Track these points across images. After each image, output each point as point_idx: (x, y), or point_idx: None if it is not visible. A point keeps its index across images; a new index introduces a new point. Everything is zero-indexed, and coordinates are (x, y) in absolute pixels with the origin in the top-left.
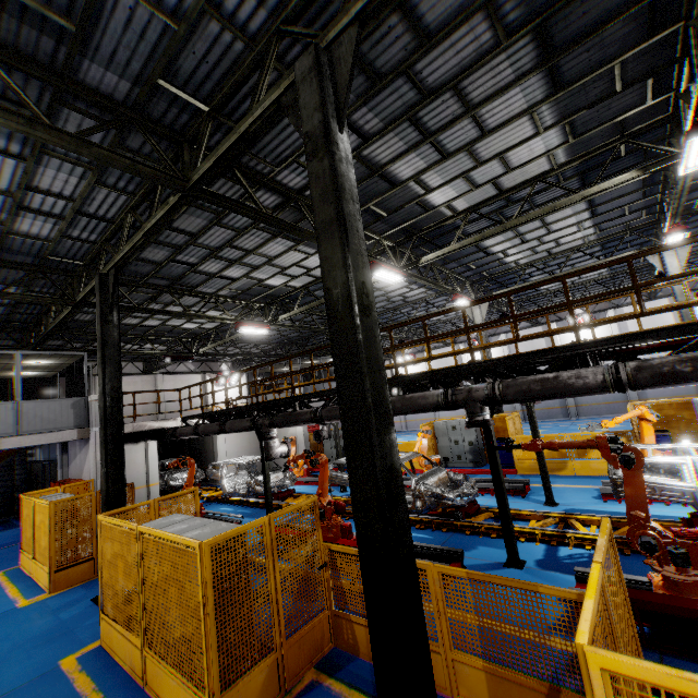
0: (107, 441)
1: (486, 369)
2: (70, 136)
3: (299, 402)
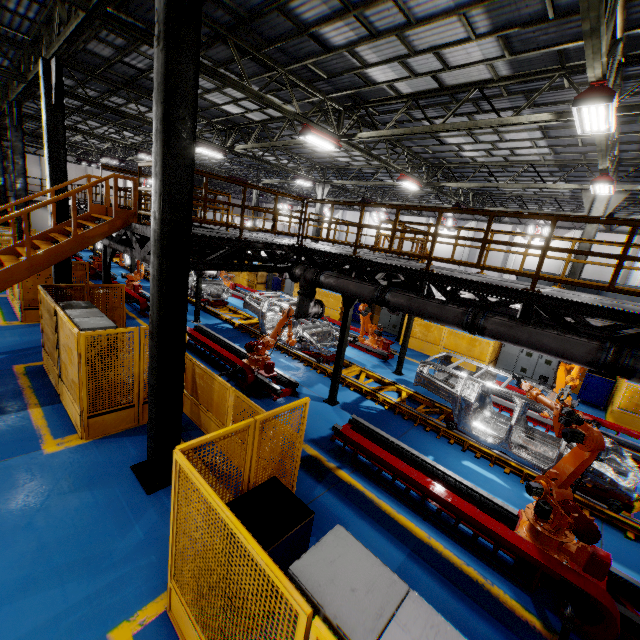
0: (1, 201)
1: None
2: None
3: None
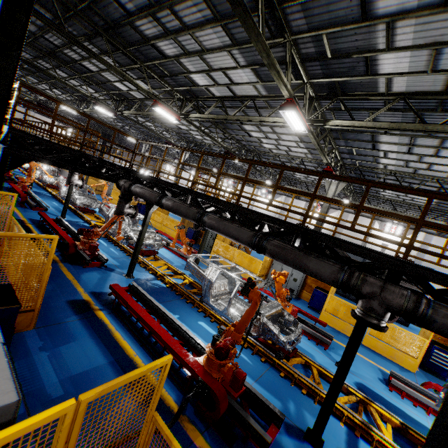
0: None
1: None
2: None
3: None
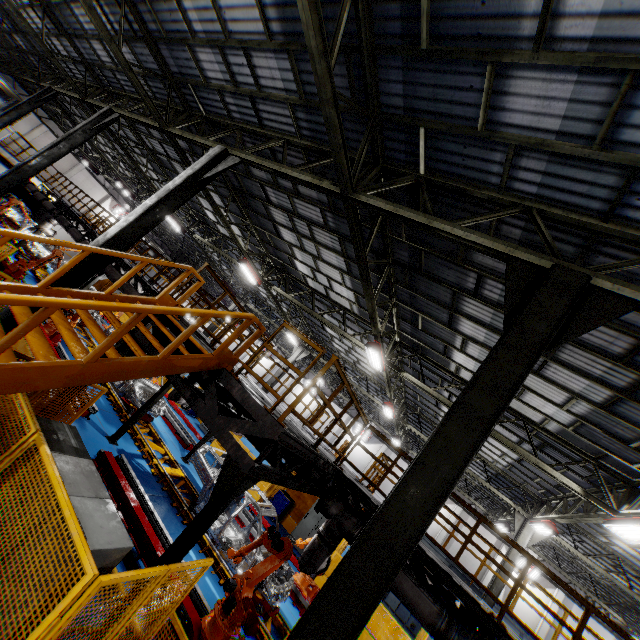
0: None
1: (119, 262)
2: (49, 50)
3: (77, 222)
